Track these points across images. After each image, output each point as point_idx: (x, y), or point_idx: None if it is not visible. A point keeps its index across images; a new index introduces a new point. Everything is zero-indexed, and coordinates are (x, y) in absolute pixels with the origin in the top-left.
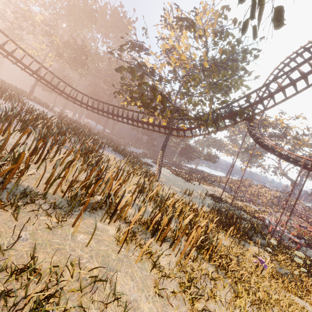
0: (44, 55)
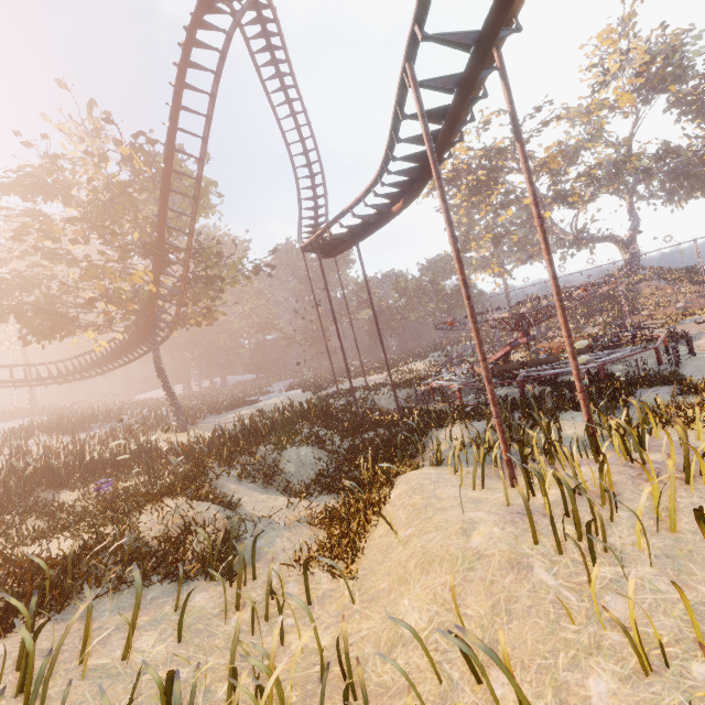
0: None
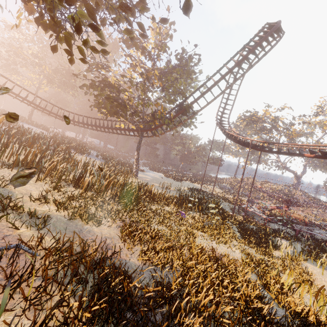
0: (38, 83)
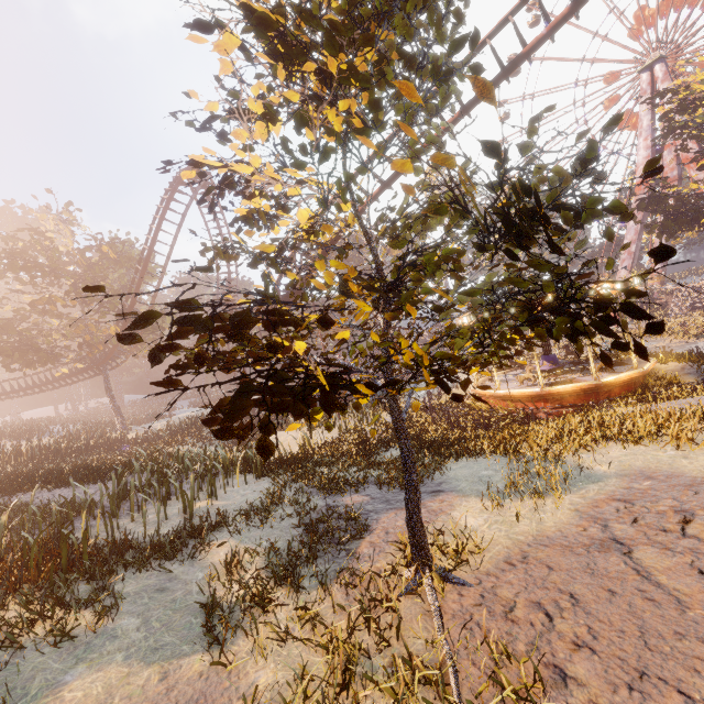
0: None
